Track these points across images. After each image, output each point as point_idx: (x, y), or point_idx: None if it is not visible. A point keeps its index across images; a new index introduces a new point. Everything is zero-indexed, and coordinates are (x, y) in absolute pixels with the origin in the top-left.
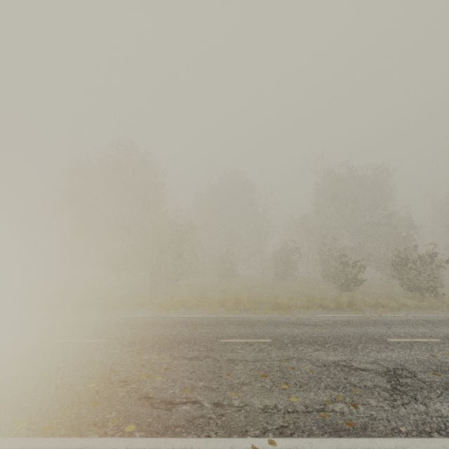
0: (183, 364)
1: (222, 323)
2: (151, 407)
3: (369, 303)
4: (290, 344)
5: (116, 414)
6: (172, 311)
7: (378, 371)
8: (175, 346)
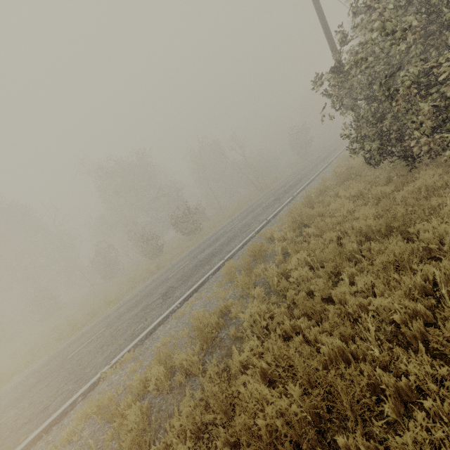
0: (43, 392)
1: (65, 349)
2: (32, 422)
3: (168, 258)
4: (118, 320)
5: (5, 449)
6: (4, 387)
7: (159, 297)
8: (28, 394)
